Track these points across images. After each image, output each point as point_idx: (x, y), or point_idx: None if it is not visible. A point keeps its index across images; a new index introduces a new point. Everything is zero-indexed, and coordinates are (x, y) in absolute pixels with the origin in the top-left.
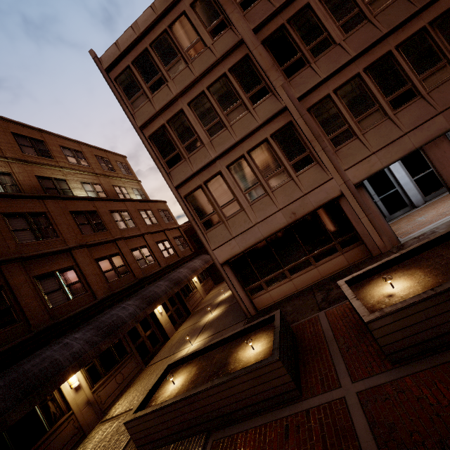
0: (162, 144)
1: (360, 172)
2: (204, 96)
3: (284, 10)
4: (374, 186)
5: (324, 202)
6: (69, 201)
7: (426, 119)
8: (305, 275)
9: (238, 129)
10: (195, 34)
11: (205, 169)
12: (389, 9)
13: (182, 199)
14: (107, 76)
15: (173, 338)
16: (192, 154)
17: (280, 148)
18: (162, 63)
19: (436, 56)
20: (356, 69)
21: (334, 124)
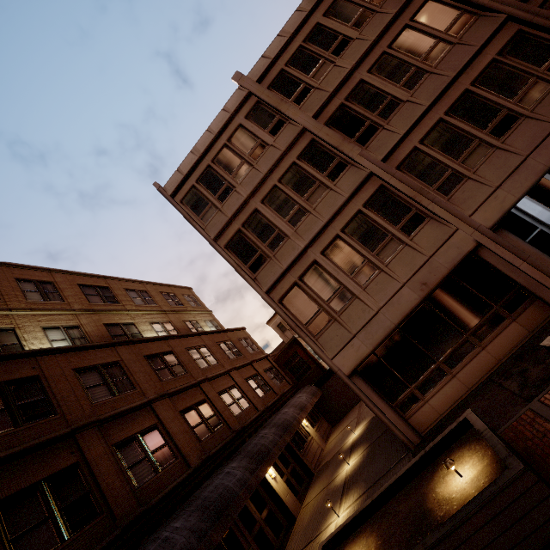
0: (240, 250)
1: (490, 213)
2: (277, 189)
3: (338, 92)
4: None
5: (459, 259)
6: (142, 344)
7: (544, 135)
8: (472, 363)
9: (324, 210)
10: (254, 138)
11: (296, 263)
12: (448, 57)
13: (277, 304)
14: (173, 200)
15: (301, 517)
16: (277, 250)
17: (378, 215)
18: (227, 173)
19: (522, 77)
20: (436, 116)
21: (433, 173)
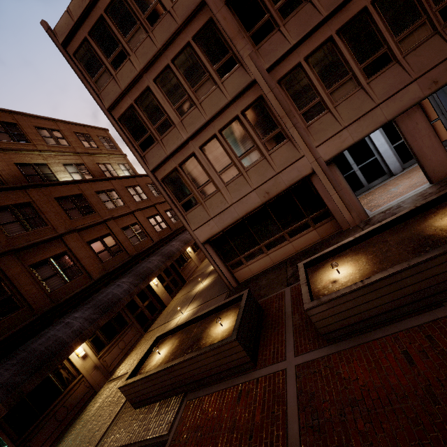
0: (132, 126)
1: (331, 148)
2: (170, 71)
3: None
4: (353, 155)
5: (296, 180)
6: (53, 187)
7: (400, 87)
8: (281, 250)
9: (208, 107)
10: None
11: (179, 151)
12: None
13: (159, 182)
14: (64, 52)
15: (169, 306)
16: (164, 135)
17: (251, 125)
18: (121, 33)
19: (416, 12)
20: (328, 32)
21: (305, 96)
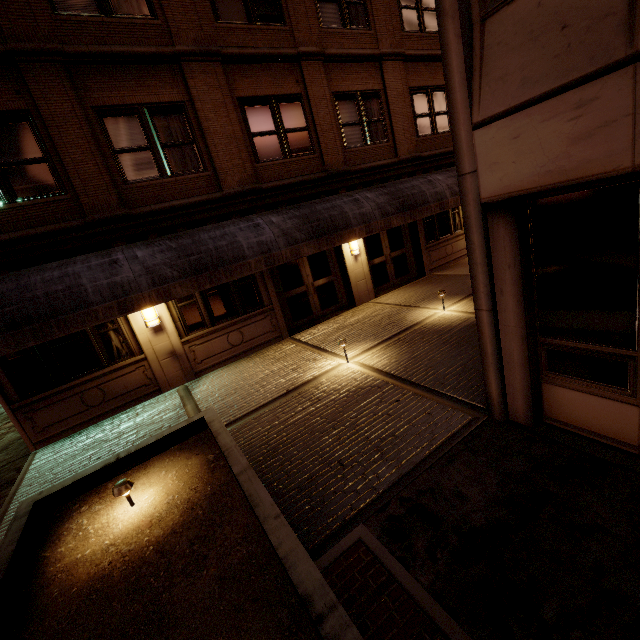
0: None
1: None
2: None
3: None
4: None
5: None
6: None
7: None
8: None
9: None
10: None
11: None
12: None
13: None
14: None
15: (358, 310)
16: None
17: None
18: None
19: None
20: None
21: None
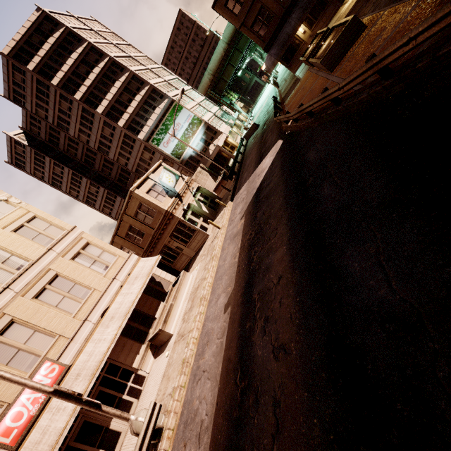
0: None
1: None
2: None
3: None
4: None
5: None
6: None
7: None
8: None
9: None
10: None
11: None
12: None
13: None
14: None
15: None
16: None
17: None
18: None
19: None
20: None
21: None
